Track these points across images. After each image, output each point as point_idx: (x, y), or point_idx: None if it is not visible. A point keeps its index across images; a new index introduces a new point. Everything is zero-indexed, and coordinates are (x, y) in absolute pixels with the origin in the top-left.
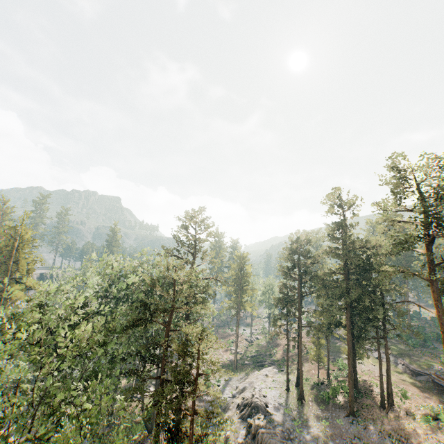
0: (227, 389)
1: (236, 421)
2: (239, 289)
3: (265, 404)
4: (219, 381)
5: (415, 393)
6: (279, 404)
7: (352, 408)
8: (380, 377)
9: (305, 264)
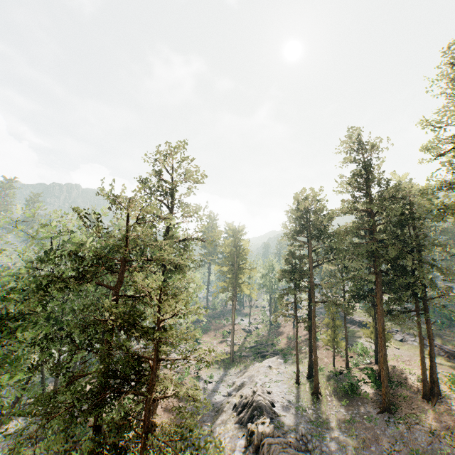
0: (222, 386)
1: (232, 427)
2: (235, 269)
3: (270, 403)
4: (212, 377)
5: None
6: (288, 402)
7: (387, 402)
8: (421, 359)
9: (317, 226)
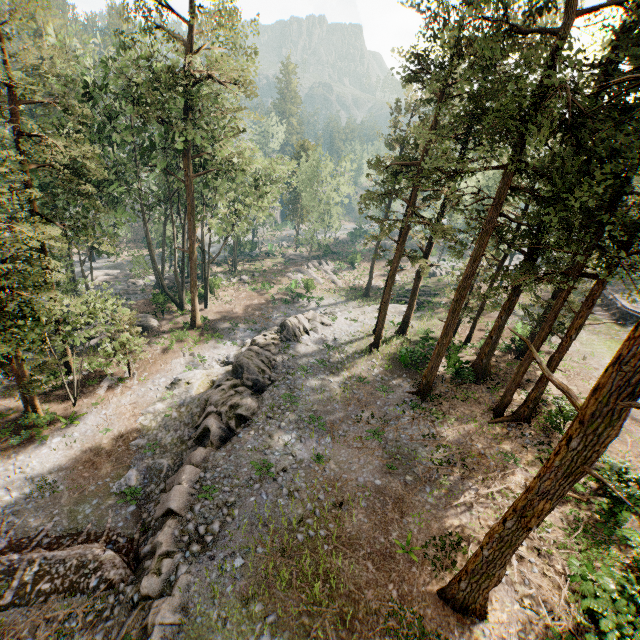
0: (322, 310)
1: None
2: None
3: (304, 330)
4: (322, 299)
5: (639, 436)
6: (333, 340)
7: (424, 386)
8: (522, 361)
9: None
